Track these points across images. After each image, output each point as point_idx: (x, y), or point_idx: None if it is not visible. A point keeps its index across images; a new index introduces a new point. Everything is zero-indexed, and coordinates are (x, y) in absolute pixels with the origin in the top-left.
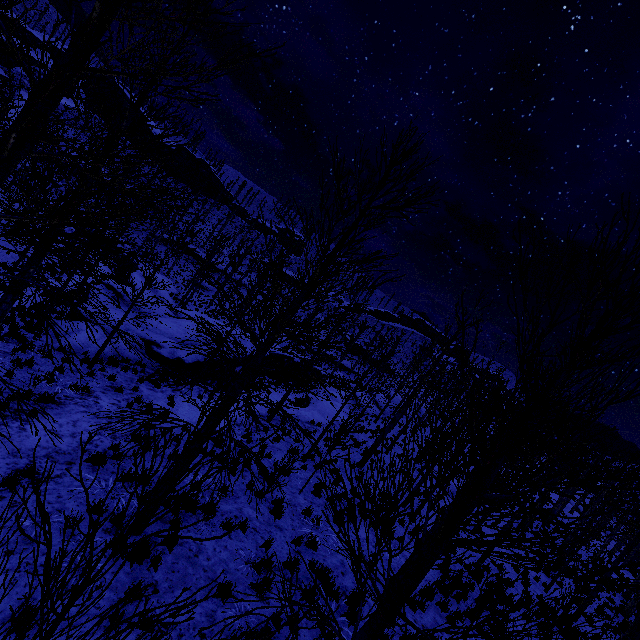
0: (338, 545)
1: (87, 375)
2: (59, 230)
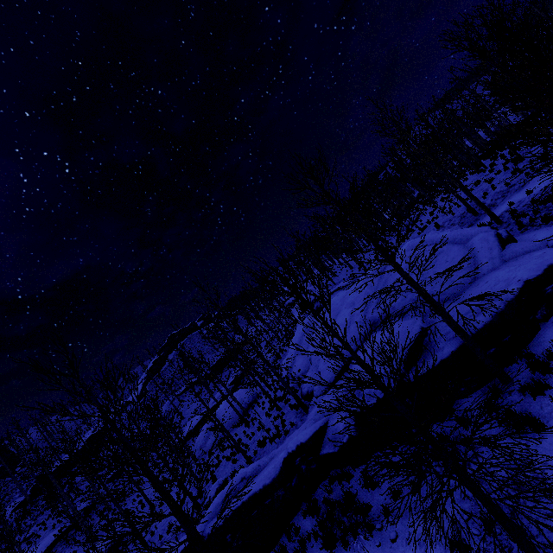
0: None
1: None
2: None
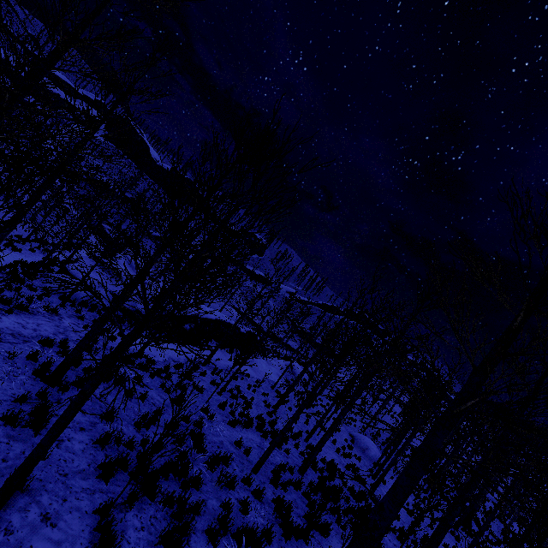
0: (223, 433)
1: (60, 306)
2: (49, 185)
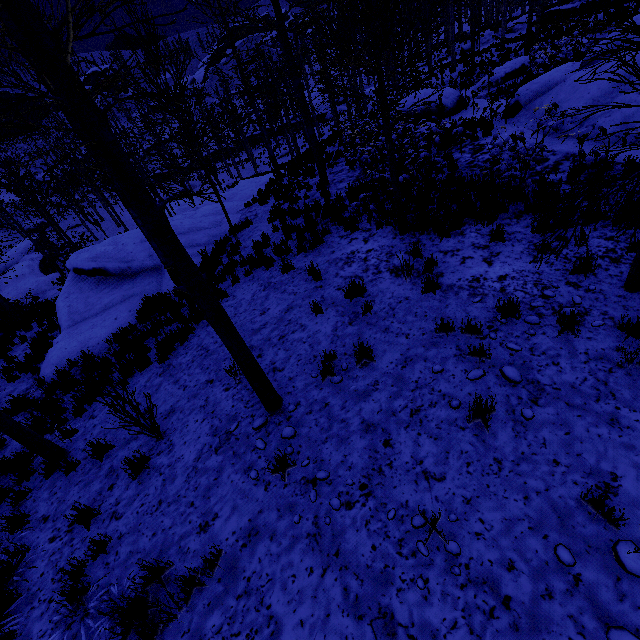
0: None
1: None
2: None
